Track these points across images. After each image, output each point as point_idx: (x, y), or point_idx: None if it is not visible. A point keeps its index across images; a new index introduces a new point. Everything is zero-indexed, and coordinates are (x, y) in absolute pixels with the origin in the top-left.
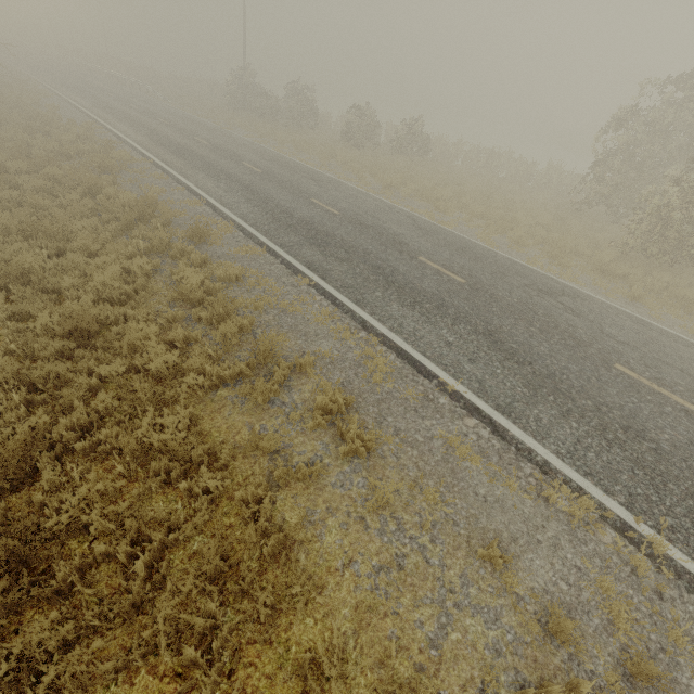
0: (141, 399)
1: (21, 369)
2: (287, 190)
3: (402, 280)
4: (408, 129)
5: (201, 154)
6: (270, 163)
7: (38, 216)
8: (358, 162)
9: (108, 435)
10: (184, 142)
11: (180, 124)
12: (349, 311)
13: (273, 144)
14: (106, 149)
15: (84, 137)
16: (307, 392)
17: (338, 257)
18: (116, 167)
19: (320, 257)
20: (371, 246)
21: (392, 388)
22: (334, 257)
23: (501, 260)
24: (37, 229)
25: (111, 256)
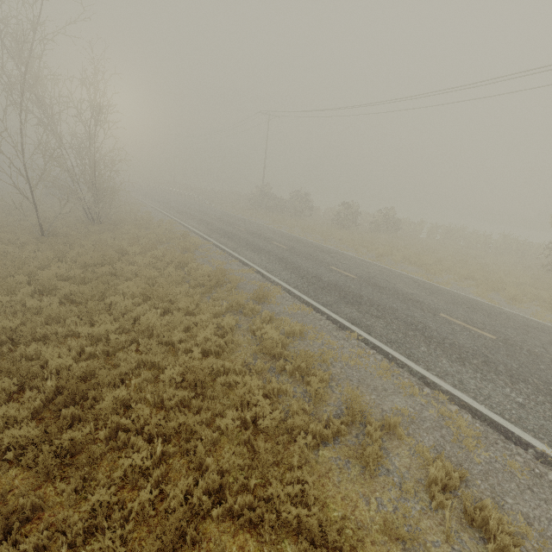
0: (262, 459)
1: (149, 416)
2: (310, 260)
3: (438, 335)
4: (382, 215)
5: (243, 237)
6: (290, 241)
7: (148, 283)
8: (349, 238)
9: (240, 502)
10: (230, 230)
11: (224, 218)
12: (405, 366)
13: (286, 228)
14: (184, 236)
15: (168, 229)
16: (405, 456)
17: (373, 314)
18: (192, 248)
19: (358, 314)
20: (395, 304)
21: (488, 457)
22: (369, 314)
23: (512, 316)
24: (152, 293)
25: (206, 315)
